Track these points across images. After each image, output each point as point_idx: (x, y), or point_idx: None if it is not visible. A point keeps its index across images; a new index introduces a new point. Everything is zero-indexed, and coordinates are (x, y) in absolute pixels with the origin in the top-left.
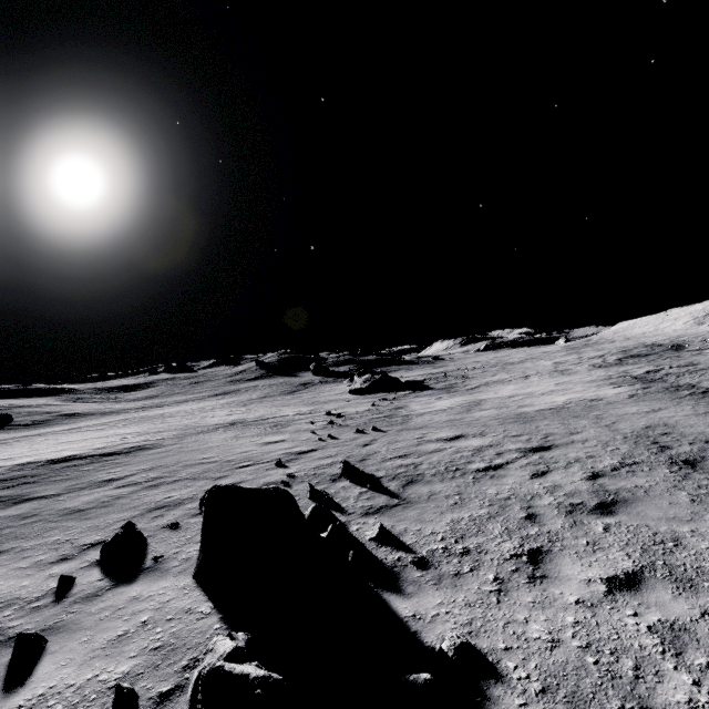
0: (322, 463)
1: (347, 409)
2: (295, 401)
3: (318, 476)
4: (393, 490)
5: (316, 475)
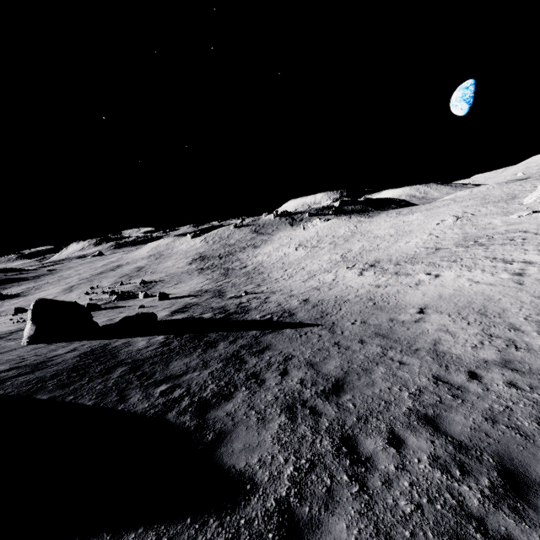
0: None
1: None
2: None
3: None
4: None
5: None
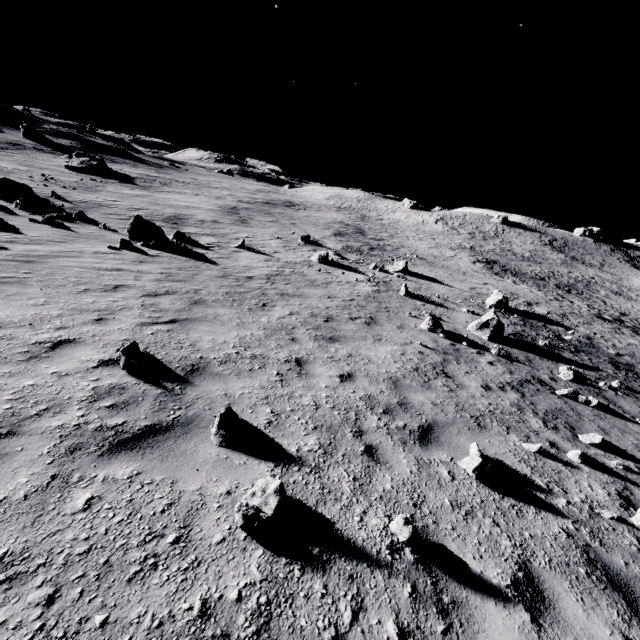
0: (41, 192)
1: (60, 177)
2: (7, 159)
3: (39, 195)
4: (73, 203)
5: (38, 194)
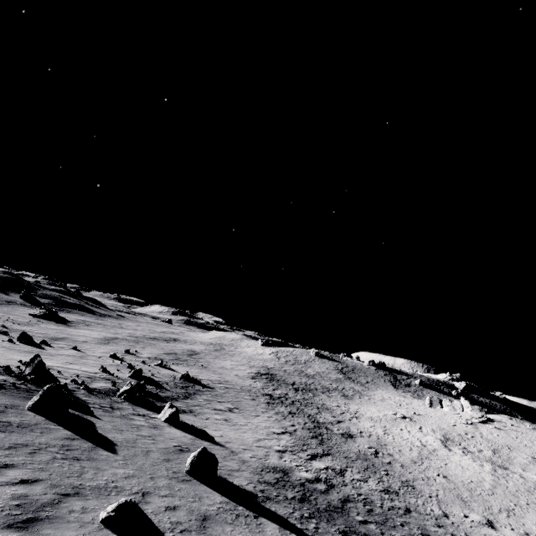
0: None
1: (19, 319)
2: None
3: None
4: (10, 329)
5: None
